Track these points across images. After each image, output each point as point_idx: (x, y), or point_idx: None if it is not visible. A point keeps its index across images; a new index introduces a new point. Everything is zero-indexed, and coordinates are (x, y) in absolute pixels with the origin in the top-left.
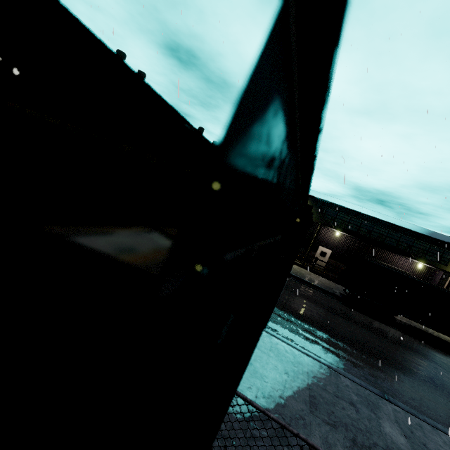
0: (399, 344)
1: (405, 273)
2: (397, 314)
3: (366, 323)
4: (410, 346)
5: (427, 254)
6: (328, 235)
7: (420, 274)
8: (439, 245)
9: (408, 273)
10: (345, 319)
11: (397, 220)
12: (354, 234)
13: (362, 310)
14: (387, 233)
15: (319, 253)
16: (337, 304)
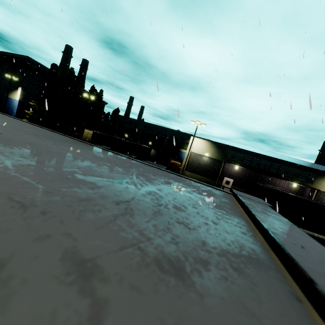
0: None
1: (286, 193)
2: None
3: None
4: None
5: (299, 177)
6: (229, 169)
7: (295, 191)
8: (306, 170)
9: (287, 191)
10: None
11: (276, 154)
12: (247, 167)
13: None
14: (270, 164)
15: (225, 182)
16: None
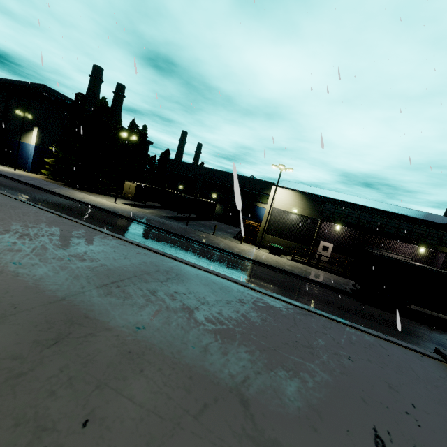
0: (418, 337)
1: (413, 263)
2: (410, 304)
3: (382, 318)
4: (429, 337)
5: (428, 238)
6: (327, 230)
7: (422, 258)
8: (438, 228)
9: (411, 258)
10: (362, 318)
11: (392, 206)
12: (353, 226)
13: (375, 304)
14: (386, 221)
15: (321, 248)
16: (350, 301)
